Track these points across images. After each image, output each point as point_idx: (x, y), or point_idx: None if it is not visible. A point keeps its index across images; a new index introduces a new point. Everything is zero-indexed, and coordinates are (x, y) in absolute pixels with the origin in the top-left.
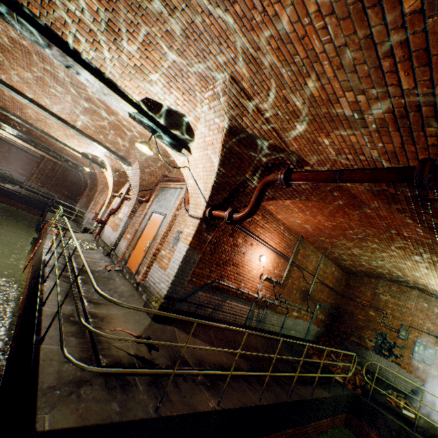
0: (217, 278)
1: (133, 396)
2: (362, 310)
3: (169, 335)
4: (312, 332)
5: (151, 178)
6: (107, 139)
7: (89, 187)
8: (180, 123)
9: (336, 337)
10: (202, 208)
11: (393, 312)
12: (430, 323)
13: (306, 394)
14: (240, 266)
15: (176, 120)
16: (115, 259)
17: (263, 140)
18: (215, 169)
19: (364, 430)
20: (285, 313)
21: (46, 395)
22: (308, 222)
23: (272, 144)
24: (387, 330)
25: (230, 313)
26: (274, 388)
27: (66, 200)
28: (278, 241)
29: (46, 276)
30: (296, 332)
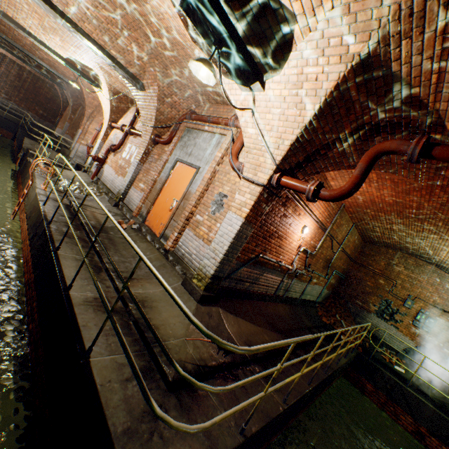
0: (261, 252)
1: (212, 416)
2: (372, 278)
3: (215, 318)
4: (322, 295)
5: (171, 112)
6: (115, 43)
7: (72, 108)
8: (270, 34)
9: (341, 299)
10: (268, 172)
11: (403, 283)
12: (438, 297)
13: (333, 364)
14: (283, 238)
15: (267, 27)
16: (126, 212)
17: (404, 86)
18: (304, 120)
19: (360, 381)
20: (308, 280)
21: (126, 448)
22: (365, 194)
23: (414, 93)
24: (393, 298)
25: (264, 285)
26: (310, 363)
27: (42, 122)
28: (322, 211)
29: (55, 240)
30: (310, 296)
